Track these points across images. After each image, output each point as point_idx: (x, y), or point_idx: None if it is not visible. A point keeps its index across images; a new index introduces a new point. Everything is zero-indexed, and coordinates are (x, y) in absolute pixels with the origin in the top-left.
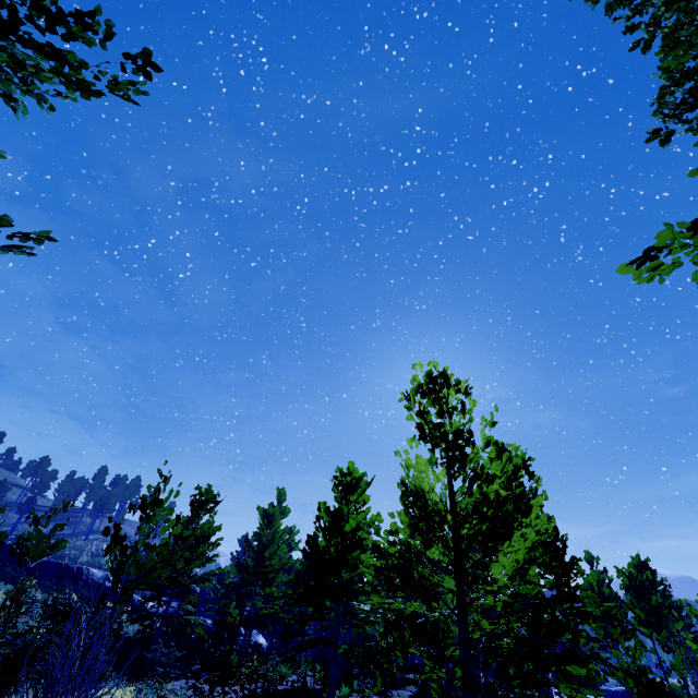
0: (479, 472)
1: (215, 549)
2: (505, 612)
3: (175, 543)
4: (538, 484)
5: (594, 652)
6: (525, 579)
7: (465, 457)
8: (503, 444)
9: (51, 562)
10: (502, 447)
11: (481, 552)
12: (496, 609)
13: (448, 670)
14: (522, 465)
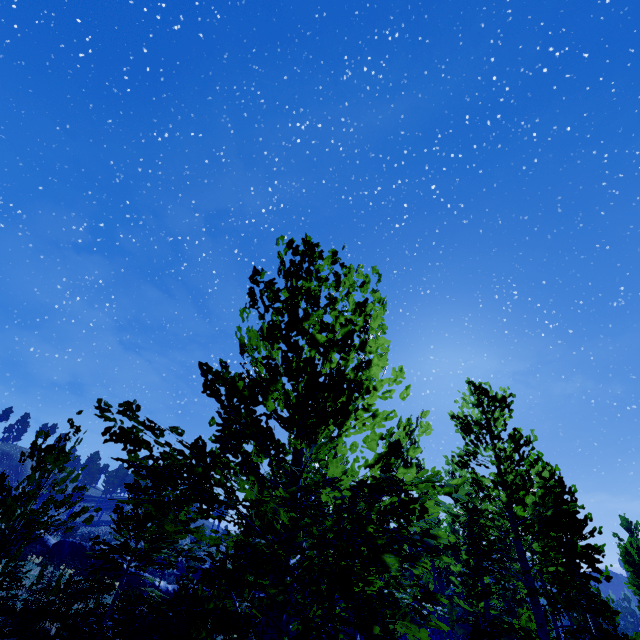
0: (455, 417)
1: (196, 520)
2: (290, 521)
3: (131, 509)
4: (376, 319)
5: (424, 588)
6: (513, 535)
7: (296, 313)
8: (480, 384)
9: (66, 541)
10: (477, 386)
11: (246, 415)
12: (280, 517)
13: (247, 637)
14: (503, 403)
